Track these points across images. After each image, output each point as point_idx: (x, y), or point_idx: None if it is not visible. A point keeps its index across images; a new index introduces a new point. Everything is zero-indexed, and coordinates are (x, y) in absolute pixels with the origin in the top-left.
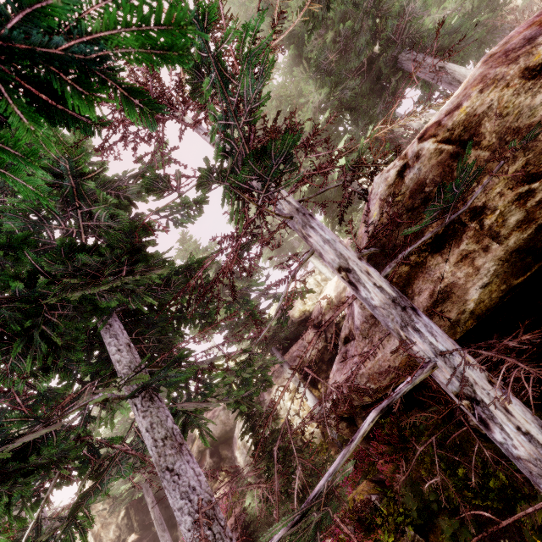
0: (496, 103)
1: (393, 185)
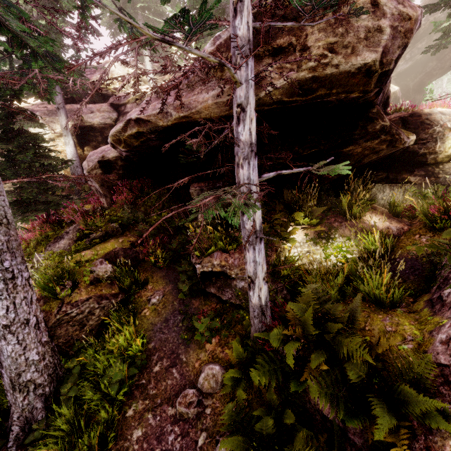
0: None
1: None
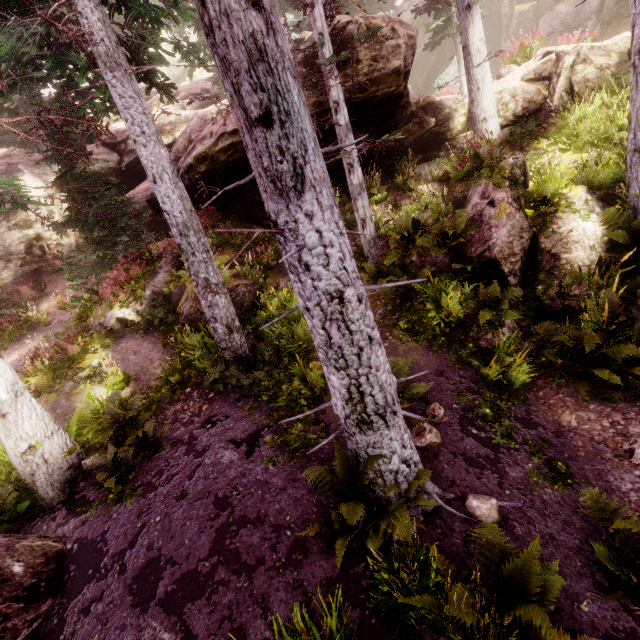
0: (383, 29)
1: (342, 26)
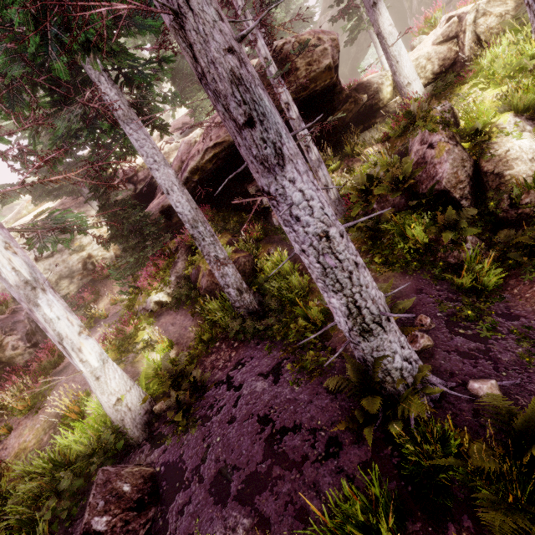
0: (310, 41)
1: (280, 48)
